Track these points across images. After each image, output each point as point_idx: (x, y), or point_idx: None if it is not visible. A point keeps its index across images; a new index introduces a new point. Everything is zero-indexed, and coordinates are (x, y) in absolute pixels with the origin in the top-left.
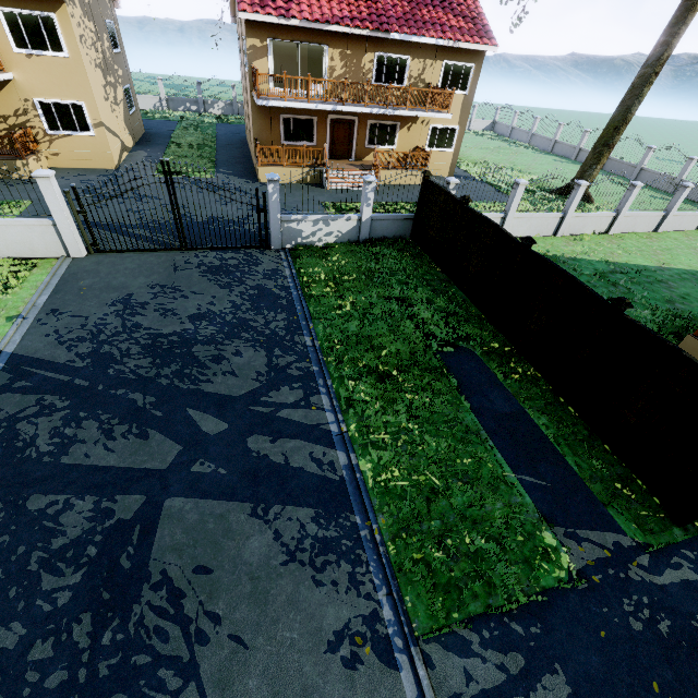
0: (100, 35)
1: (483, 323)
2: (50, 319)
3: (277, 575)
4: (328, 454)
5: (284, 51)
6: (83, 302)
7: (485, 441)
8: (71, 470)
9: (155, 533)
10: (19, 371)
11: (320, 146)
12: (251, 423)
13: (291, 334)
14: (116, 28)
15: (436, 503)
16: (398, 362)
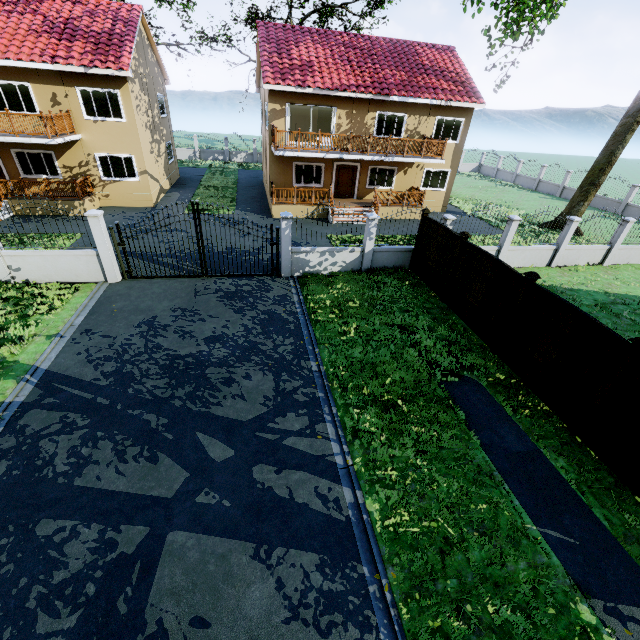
0: (152, 105)
1: (486, 352)
2: (83, 338)
3: (278, 636)
4: (334, 489)
5: (298, 113)
6: (113, 323)
7: (500, 484)
8: (82, 493)
9: (155, 572)
10: (49, 387)
11: (326, 187)
12: (257, 451)
13: (298, 358)
14: (164, 99)
15: (451, 556)
16: (403, 391)
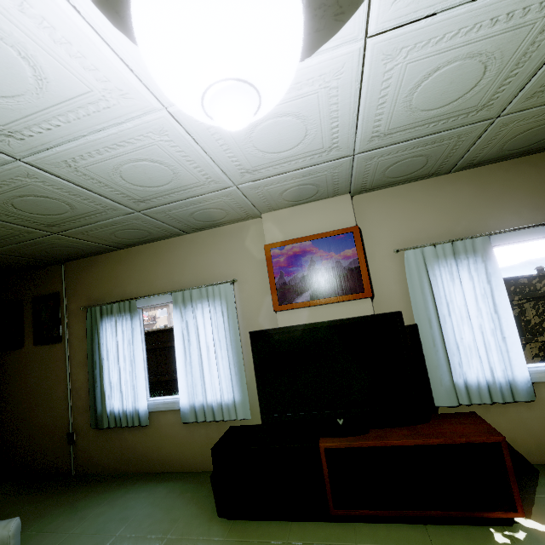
0: None
1: None
2: None
3: None
4: None
5: None
6: None
7: None
8: None
9: None
10: None
11: None
12: None
13: None
14: None
15: None
16: None
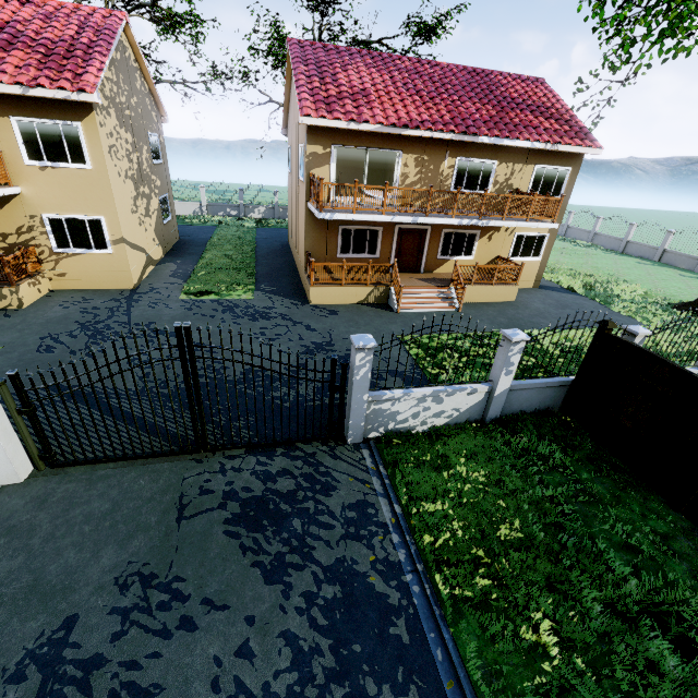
0: (139, 146)
1: None
2: None
3: None
4: None
5: (339, 159)
6: None
7: None
8: None
9: None
10: None
11: (383, 258)
12: None
13: None
14: (160, 141)
15: None
16: None
